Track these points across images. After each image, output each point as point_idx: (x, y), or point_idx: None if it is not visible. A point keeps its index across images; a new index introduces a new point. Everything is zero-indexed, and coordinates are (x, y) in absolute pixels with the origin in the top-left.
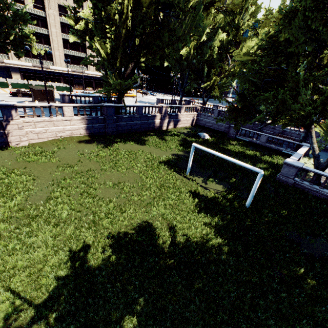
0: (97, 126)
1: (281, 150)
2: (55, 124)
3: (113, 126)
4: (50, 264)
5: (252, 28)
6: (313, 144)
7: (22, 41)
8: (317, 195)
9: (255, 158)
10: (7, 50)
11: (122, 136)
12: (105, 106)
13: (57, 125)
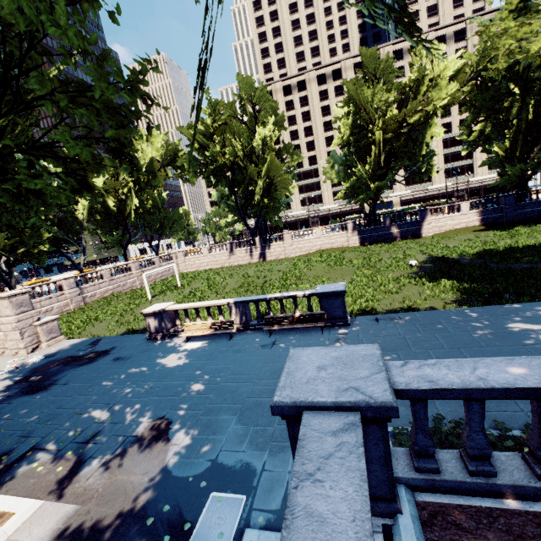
0: (492, 217)
1: None
2: (452, 219)
3: (512, 214)
4: (472, 250)
5: None
6: None
7: (426, 169)
8: None
9: None
10: (416, 179)
11: (525, 224)
12: (502, 196)
13: (454, 219)
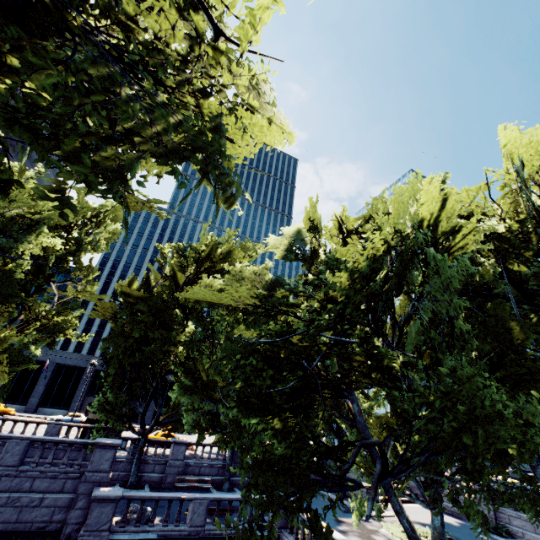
0: None
1: None
2: None
3: None
4: None
5: (182, 253)
6: (404, 510)
7: None
8: None
9: None
10: None
11: None
12: None
13: None
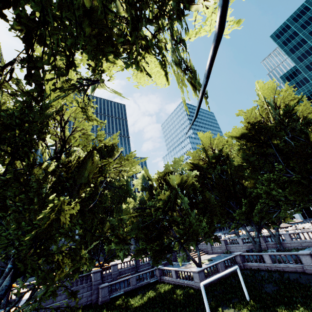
0: None
1: (149, 282)
2: None
3: None
4: None
5: None
6: (190, 254)
7: None
8: (215, 280)
9: (163, 293)
10: None
11: None
12: None
13: None
